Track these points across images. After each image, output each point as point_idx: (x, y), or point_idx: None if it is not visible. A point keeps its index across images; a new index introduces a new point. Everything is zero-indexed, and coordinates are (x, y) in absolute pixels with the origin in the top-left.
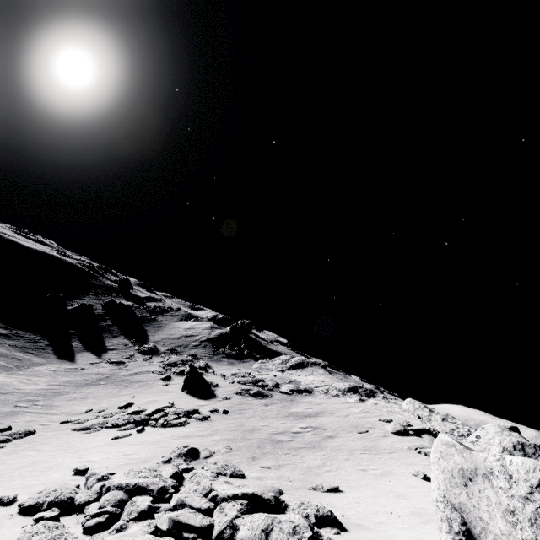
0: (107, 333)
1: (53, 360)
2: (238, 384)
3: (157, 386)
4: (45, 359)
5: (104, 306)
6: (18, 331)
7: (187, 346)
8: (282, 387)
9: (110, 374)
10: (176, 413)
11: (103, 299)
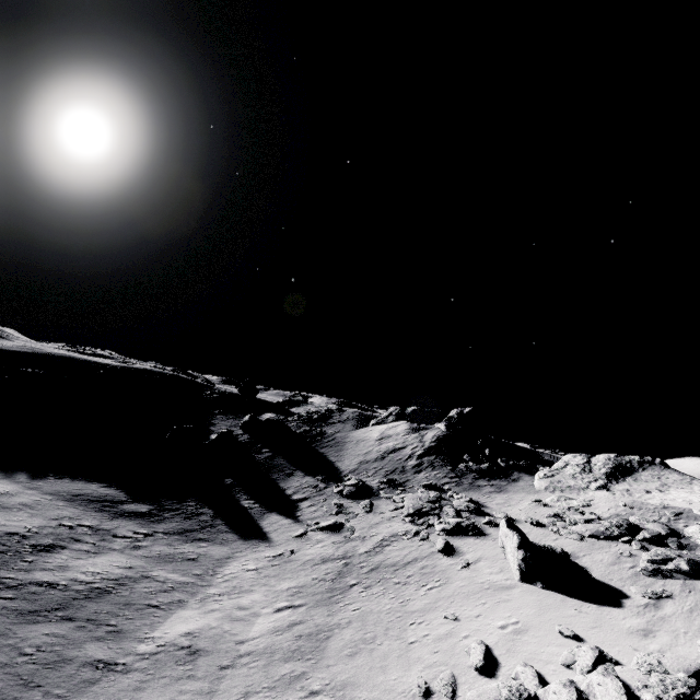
0: (276, 472)
1: (237, 545)
2: (595, 540)
3: (453, 573)
4: (225, 547)
5: (244, 429)
6: (160, 500)
7: (404, 469)
8: (691, 534)
9: (344, 555)
10: (679, 694)
11: (234, 417)
